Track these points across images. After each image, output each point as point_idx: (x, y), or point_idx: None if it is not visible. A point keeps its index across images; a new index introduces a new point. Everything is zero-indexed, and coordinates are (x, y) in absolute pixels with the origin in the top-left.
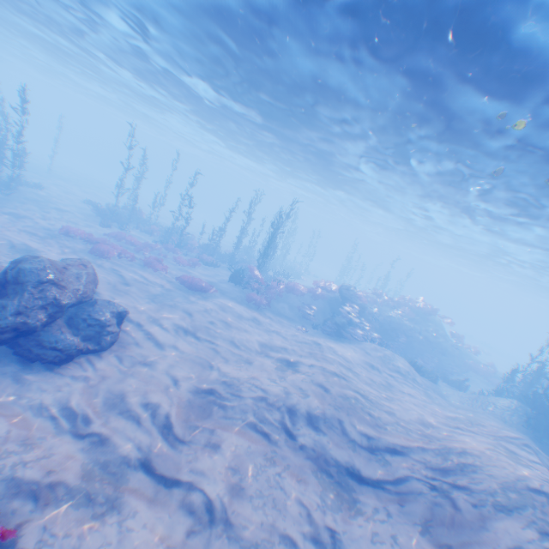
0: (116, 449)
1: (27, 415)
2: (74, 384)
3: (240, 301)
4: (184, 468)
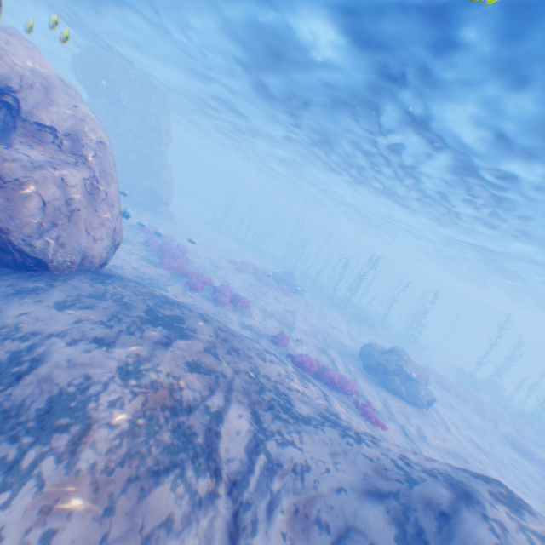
0: (393, 416)
1: (371, 389)
2: (390, 398)
3: None
4: (417, 441)
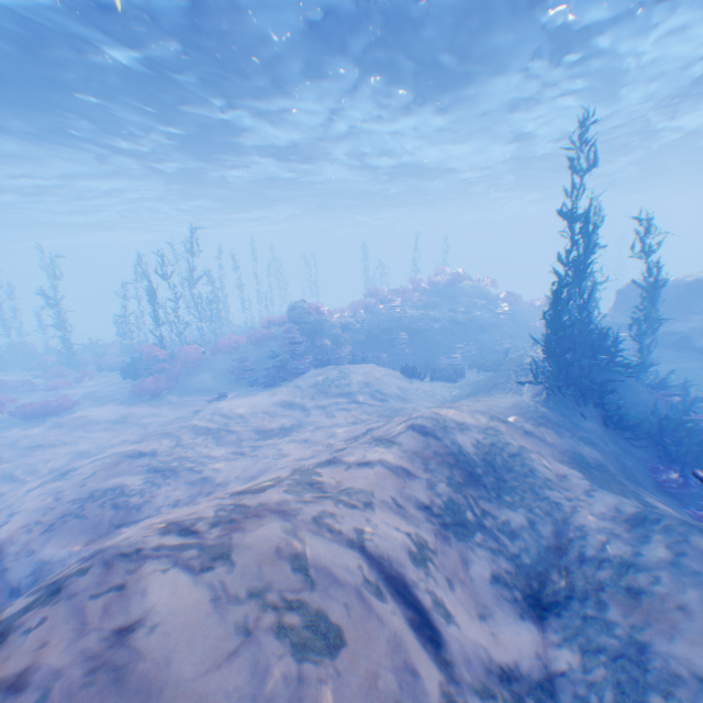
0: None
1: None
2: None
3: (123, 400)
4: None
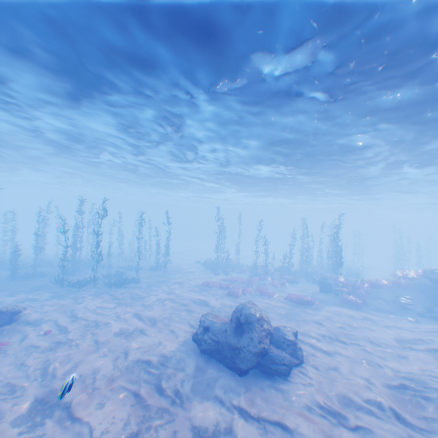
0: (385, 437)
1: (307, 414)
2: (309, 389)
3: (340, 305)
4: None
